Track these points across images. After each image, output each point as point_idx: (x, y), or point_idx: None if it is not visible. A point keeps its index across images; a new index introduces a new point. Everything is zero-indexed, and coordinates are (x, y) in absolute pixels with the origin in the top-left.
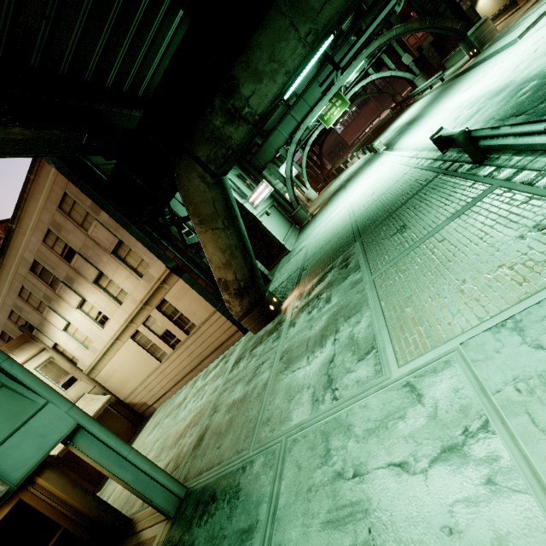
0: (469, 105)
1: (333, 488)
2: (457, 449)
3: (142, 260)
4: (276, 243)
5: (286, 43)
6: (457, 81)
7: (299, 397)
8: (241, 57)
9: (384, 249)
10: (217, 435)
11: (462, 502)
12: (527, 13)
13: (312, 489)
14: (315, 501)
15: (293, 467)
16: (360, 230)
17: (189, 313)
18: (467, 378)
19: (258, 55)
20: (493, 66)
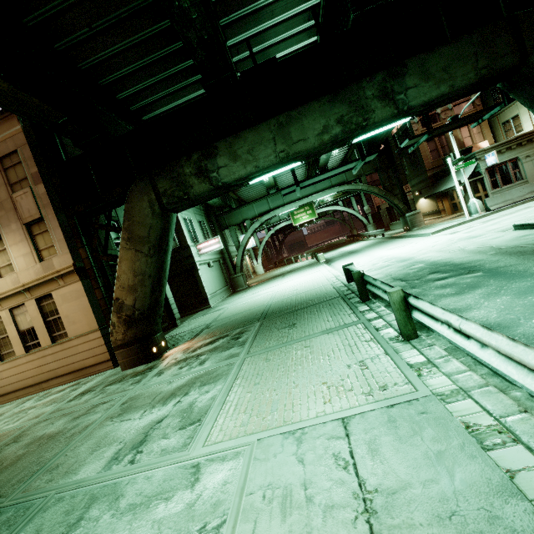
0: (386, 259)
1: None
2: None
3: (53, 246)
4: (203, 294)
5: (264, 148)
6: (390, 241)
7: (104, 450)
8: (228, 138)
9: (270, 336)
10: None
11: None
12: (443, 222)
13: None
14: None
15: (32, 531)
16: (268, 314)
17: (69, 320)
18: (240, 473)
19: (242, 144)
20: (411, 243)
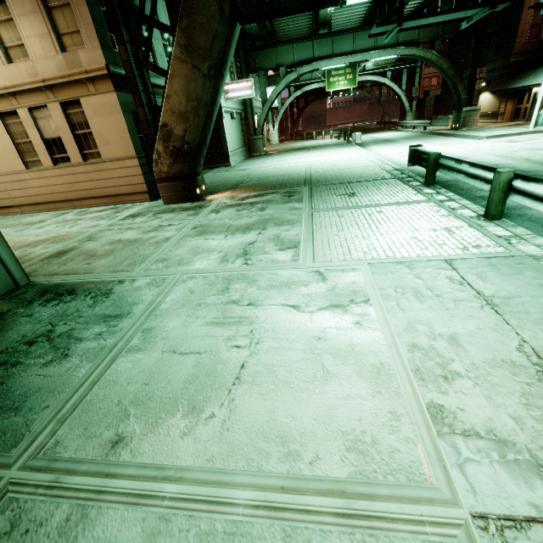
0: None
1: (225, 308)
2: (342, 307)
3: (77, 32)
4: (224, 149)
5: None
6: (434, 137)
7: (206, 255)
8: None
9: (330, 199)
10: (88, 255)
11: (334, 329)
12: (499, 128)
13: (202, 305)
14: (203, 311)
15: (184, 290)
16: (313, 181)
17: (102, 138)
18: (364, 279)
19: None
20: (462, 143)
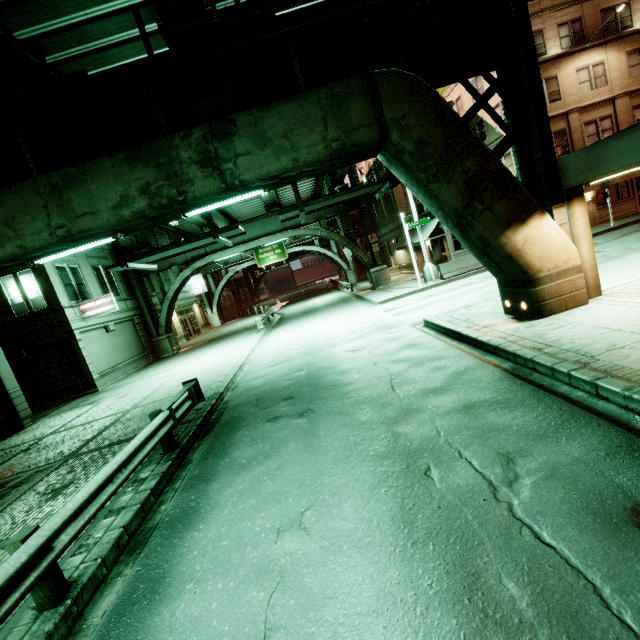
0: (303, 344)
1: None
2: None
3: None
4: (86, 374)
5: (32, 220)
6: (348, 302)
7: None
8: None
9: (16, 512)
10: None
11: None
12: (405, 284)
13: None
14: None
15: None
16: (96, 438)
17: None
18: None
19: None
20: (351, 316)
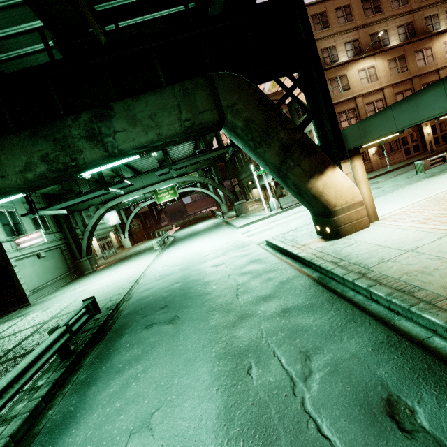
0: (183, 261)
1: None
2: None
3: None
4: (20, 292)
5: None
6: (220, 227)
7: None
8: None
9: None
10: None
11: None
12: (258, 212)
13: None
14: None
15: None
16: (15, 348)
17: None
18: None
19: None
20: (220, 237)
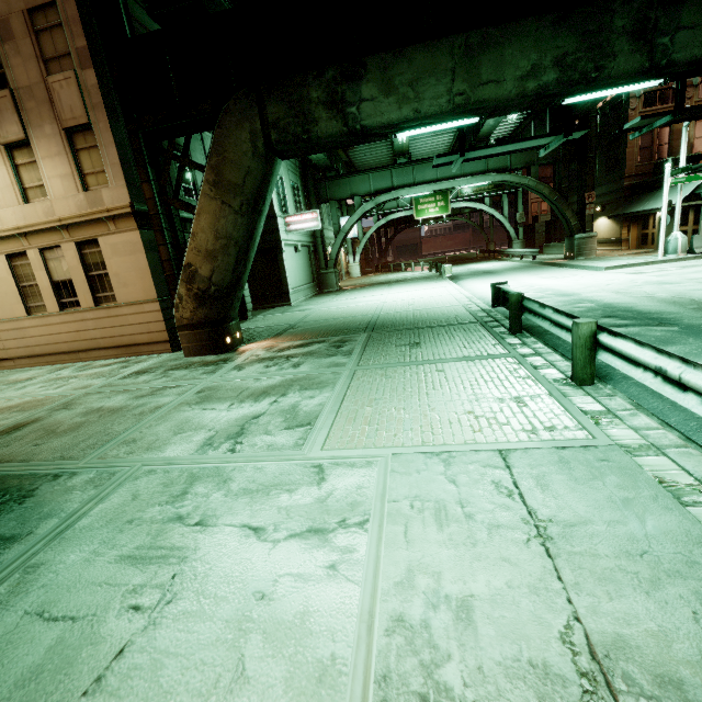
0: (538, 289)
1: (163, 528)
2: (324, 533)
3: (103, 172)
4: (283, 286)
5: (435, 83)
6: (544, 267)
7: (190, 434)
8: (385, 53)
9: (386, 351)
10: (46, 432)
11: (293, 577)
12: (622, 256)
13: (135, 522)
14: (129, 533)
15: (127, 494)
16: (376, 326)
17: (119, 280)
18: (377, 481)
19: (403, 69)
20: (575, 275)
